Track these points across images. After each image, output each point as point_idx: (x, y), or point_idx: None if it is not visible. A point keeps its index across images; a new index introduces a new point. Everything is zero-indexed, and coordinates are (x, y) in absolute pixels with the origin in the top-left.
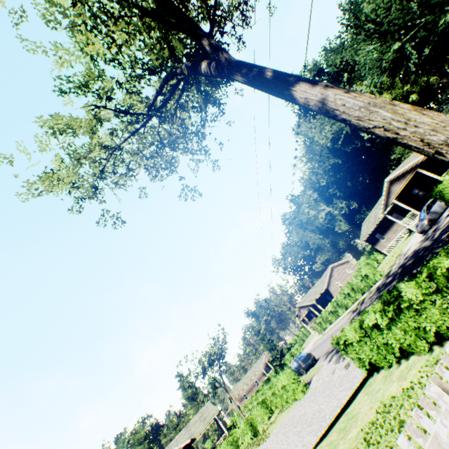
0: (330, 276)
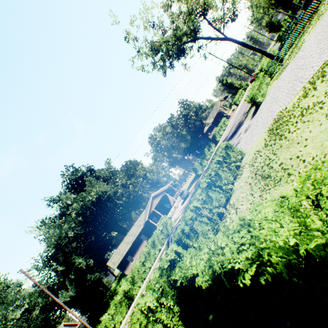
0: None
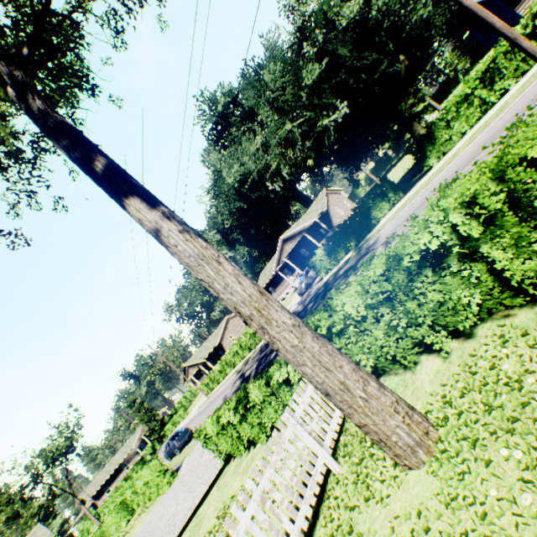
0: (225, 329)
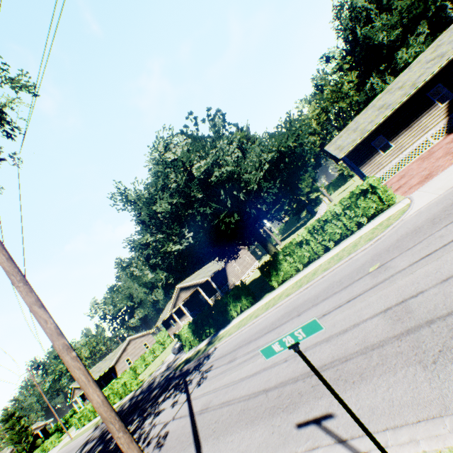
0: (124, 350)
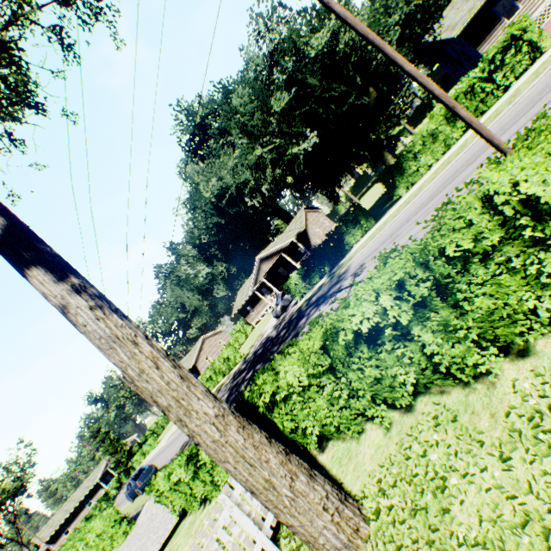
0: (201, 350)
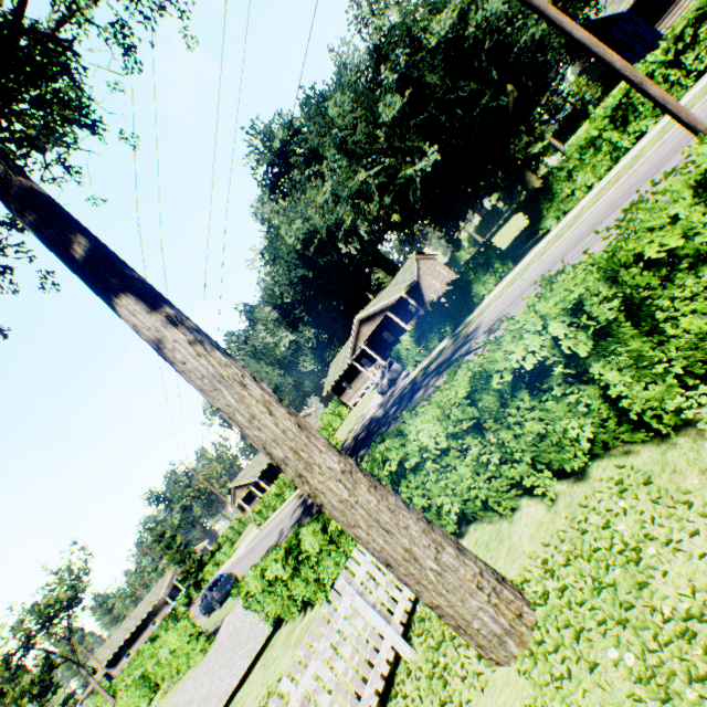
0: None
